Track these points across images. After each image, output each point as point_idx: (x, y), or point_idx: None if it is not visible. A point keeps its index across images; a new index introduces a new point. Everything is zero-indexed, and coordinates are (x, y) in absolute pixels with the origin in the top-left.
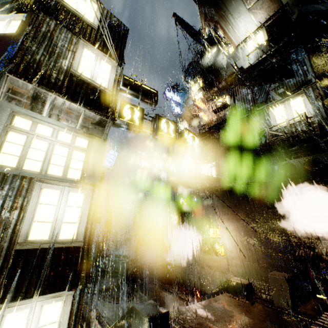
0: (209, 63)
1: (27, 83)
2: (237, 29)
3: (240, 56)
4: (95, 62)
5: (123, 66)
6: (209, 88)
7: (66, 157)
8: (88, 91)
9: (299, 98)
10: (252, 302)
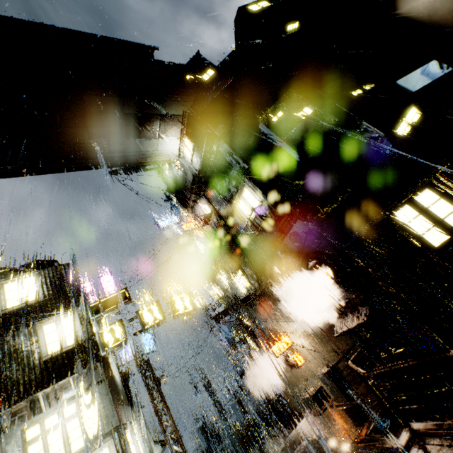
0: (172, 180)
1: (19, 404)
2: (165, 152)
3: (187, 166)
4: (57, 328)
5: (82, 303)
6: (187, 205)
7: (80, 425)
8: (65, 361)
9: (246, 190)
10: (321, 412)
